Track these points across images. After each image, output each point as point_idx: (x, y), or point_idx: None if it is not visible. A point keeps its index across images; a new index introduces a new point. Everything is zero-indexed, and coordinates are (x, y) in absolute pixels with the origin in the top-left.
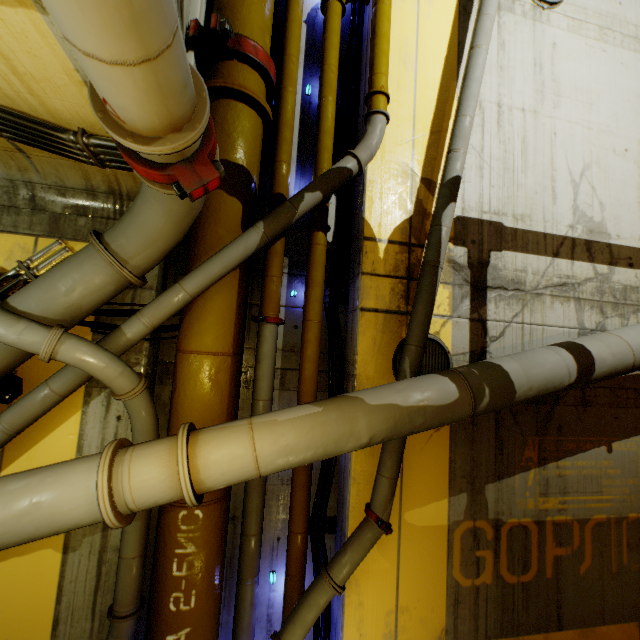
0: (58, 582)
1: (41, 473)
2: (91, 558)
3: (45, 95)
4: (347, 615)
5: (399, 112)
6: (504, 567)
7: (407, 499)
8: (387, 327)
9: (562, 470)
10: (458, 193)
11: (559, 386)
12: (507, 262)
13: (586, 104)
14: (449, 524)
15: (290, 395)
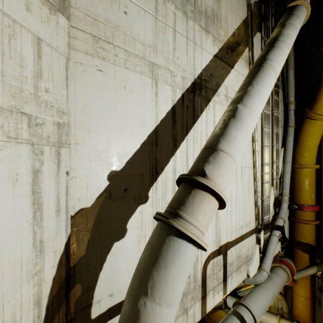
0: None
1: (265, 313)
2: None
3: None
4: None
5: None
6: None
7: None
8: None
9: None
10: None
11: None
12: None
13: None
14: None
15: None
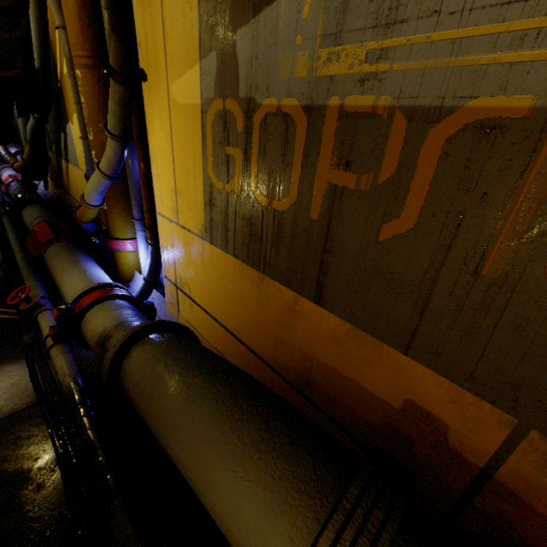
0: None
1: None
2: None
3: None
4: (155, 183)
5: None
6: (255, 180)
7: (170, 68)
8: None
9: None
10: None
11: None
12: None
13: None
14: (202, 104)
15: None
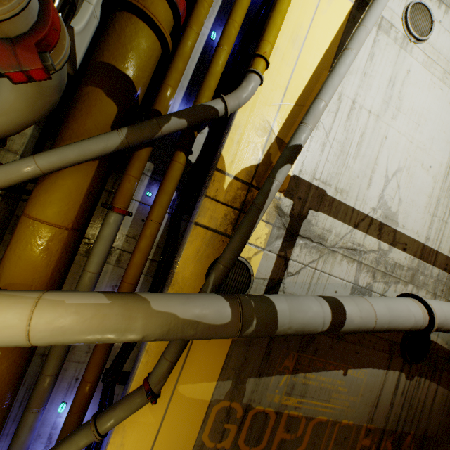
0: None
1: None
2: None
3: None
4: None
5: (276, 79)
6: (242, 439)
7: (185, 375)
8: (212, 243)
9: (307, 380)
10: (301, 158)
11: (313, 331)
12: (319, 221)
13: (415, 124)
14: (211, 400)
15: (122, 272)
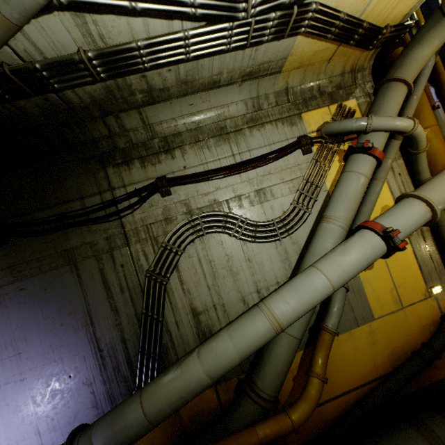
0: (412, 251)
1: None
2: (419, 237)
3: (398, 6)
4: None
5: None
6: None
7: None
8: None
9: None
10: None
11: None
12: None
13: None
14: None
15: None
